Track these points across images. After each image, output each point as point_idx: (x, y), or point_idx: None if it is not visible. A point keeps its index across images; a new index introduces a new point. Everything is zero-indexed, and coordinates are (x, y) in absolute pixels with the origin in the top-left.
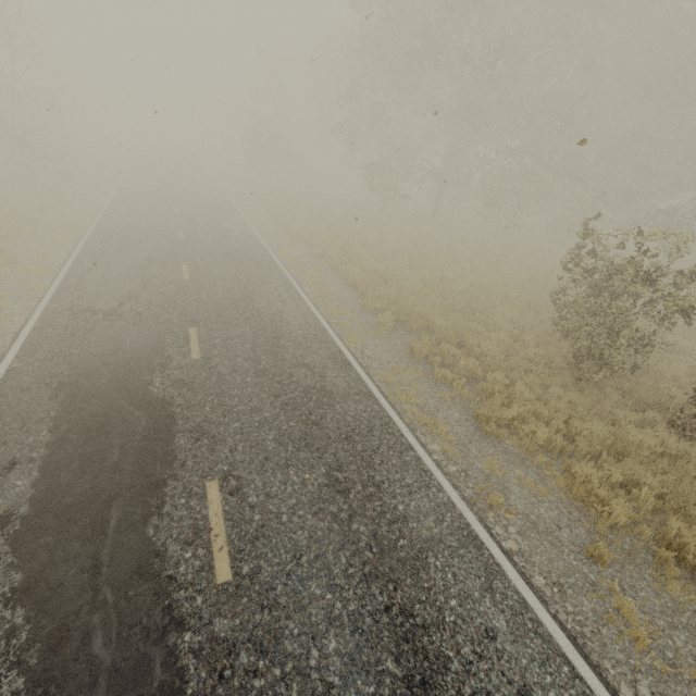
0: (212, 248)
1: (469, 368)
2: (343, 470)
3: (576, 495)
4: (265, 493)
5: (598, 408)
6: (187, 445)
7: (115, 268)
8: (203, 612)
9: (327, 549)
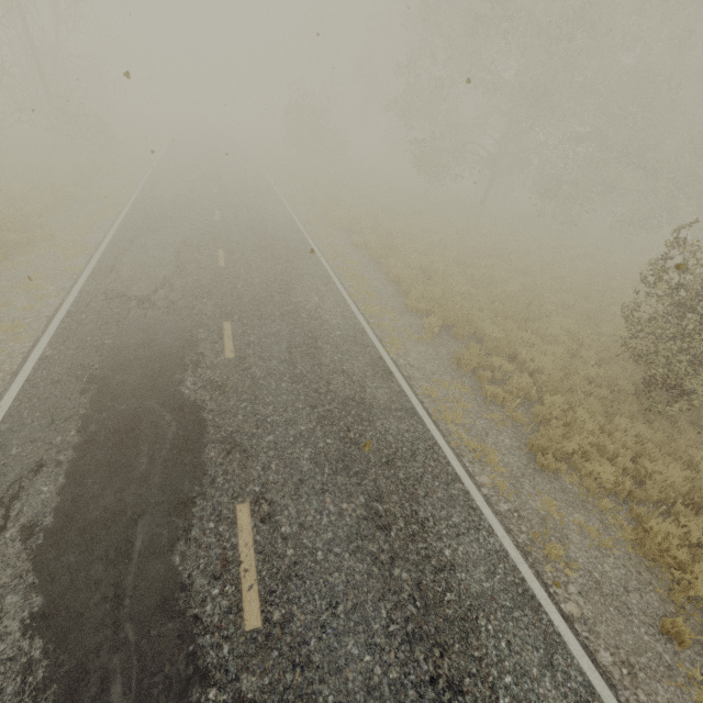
0: (249, 232)
1: (522, 386)
2: (383, 501)
3: (647, 552)
4: (299, 522)
5: (670, 445)
6: (218, 458)
7: (151, 250)
8: (230, 665)
9: (366, 598)
